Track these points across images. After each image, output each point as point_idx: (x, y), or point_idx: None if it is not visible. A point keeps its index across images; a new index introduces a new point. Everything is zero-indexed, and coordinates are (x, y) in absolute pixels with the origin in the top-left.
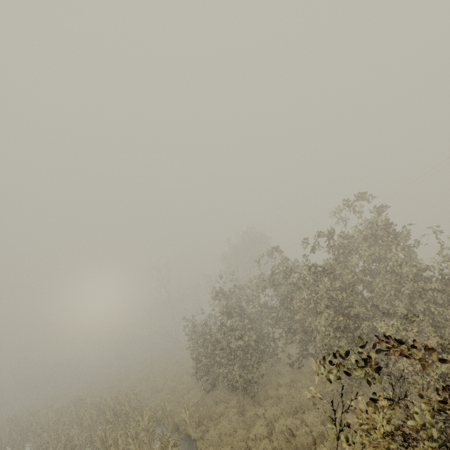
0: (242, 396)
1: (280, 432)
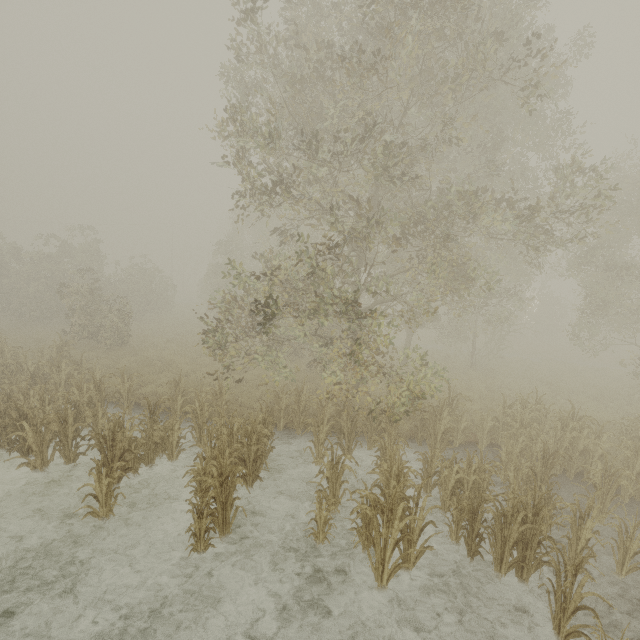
0: None
1: None
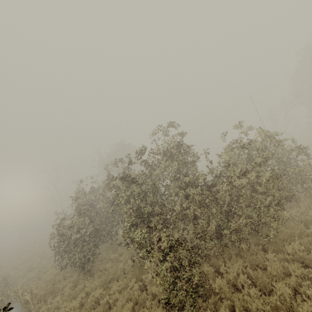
0: (80, 272)
1: (91, 302)
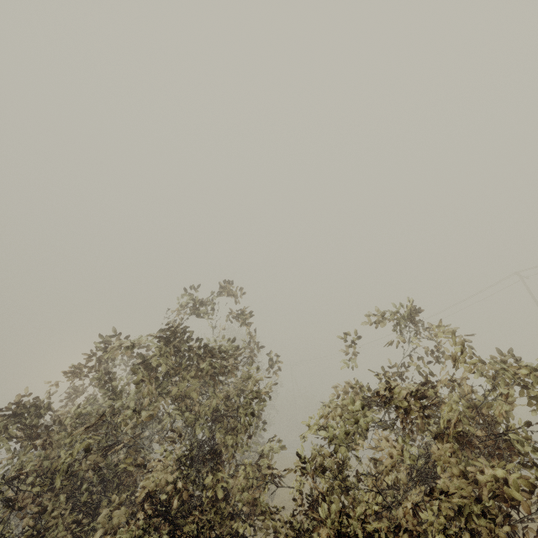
0: None
1: None
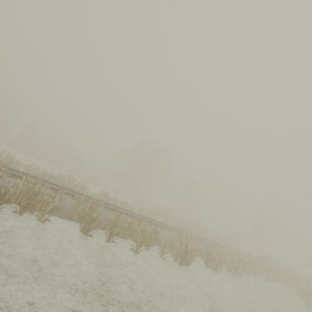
0: None
1: None
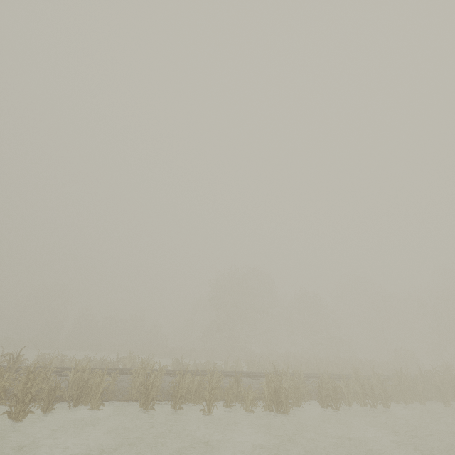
0: None
1: None
